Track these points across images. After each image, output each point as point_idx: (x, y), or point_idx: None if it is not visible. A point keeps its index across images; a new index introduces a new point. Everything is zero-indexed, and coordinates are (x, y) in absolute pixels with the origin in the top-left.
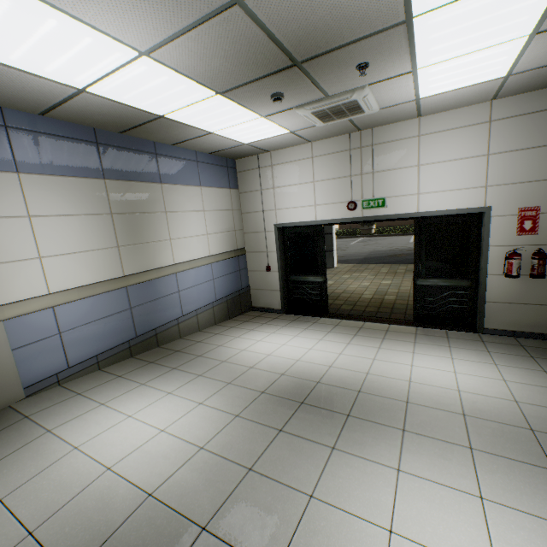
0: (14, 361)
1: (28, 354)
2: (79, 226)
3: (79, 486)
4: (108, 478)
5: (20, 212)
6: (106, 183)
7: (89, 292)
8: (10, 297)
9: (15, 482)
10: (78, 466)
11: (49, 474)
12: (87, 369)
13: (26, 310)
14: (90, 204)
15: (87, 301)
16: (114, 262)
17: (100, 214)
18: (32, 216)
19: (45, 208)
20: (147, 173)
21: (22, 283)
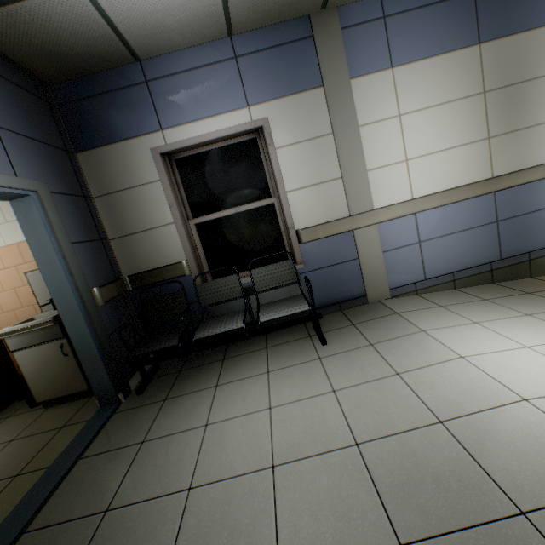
0: (382, 263)
1: (392, 258)
2: (444, 118)
3: (484, 401)
4: (528, 411)
5: (391, 113)
6: (480, 49)
7: (450, 198)
8: (381, 202)
9: (406, 364)
10: (472, 377)
11: (438, 371)
12: (441, 285)
13: (393, 215)
14: (458, 86)
15: (446, 209)
16: (480, 160)
17: (469, 97)
18: (401, 115)
19: (413, 103)
20: (543, 10)
21: (391, 188)
